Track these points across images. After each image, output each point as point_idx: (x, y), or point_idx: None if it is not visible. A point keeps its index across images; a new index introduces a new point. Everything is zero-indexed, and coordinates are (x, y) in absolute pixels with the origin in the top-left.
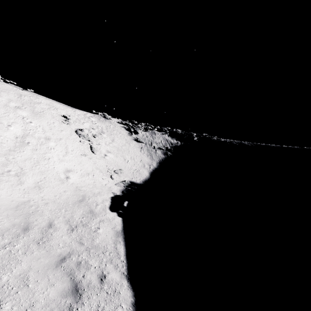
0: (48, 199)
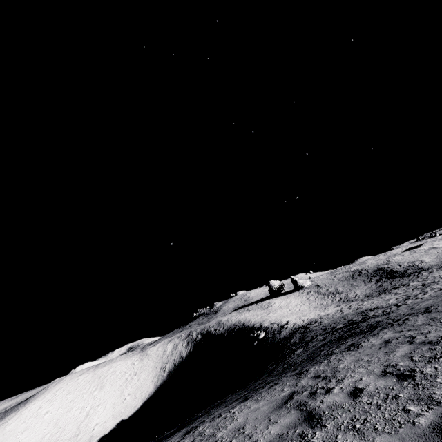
0: None
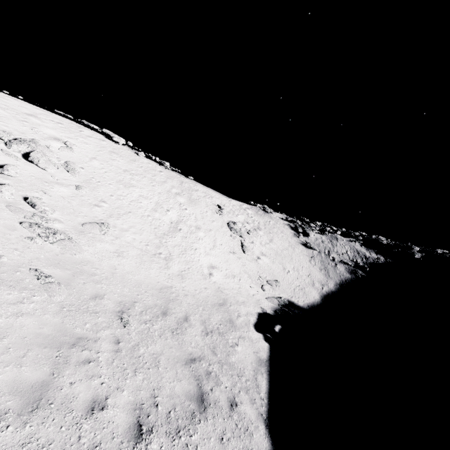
0: (188, 291)
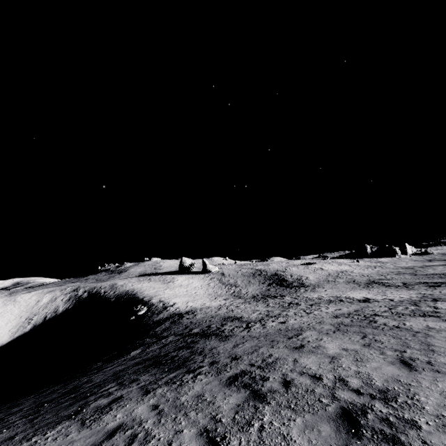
0: None
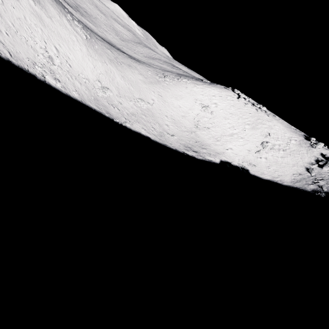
0: (214, 147)
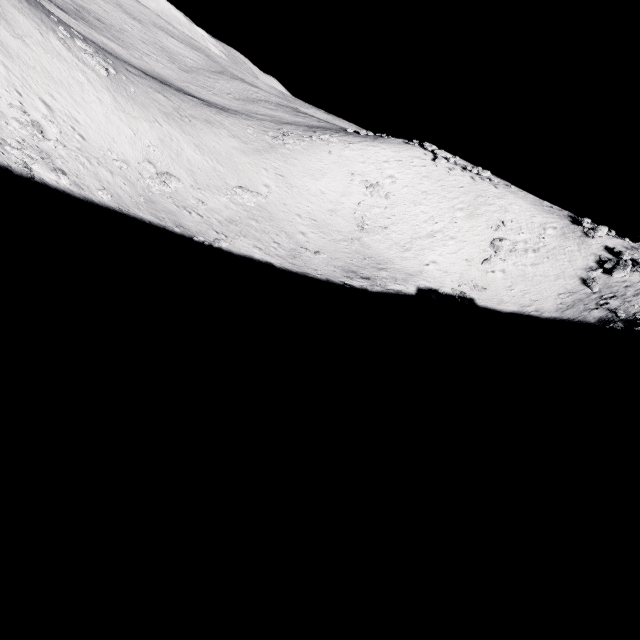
0: (401, 264)
